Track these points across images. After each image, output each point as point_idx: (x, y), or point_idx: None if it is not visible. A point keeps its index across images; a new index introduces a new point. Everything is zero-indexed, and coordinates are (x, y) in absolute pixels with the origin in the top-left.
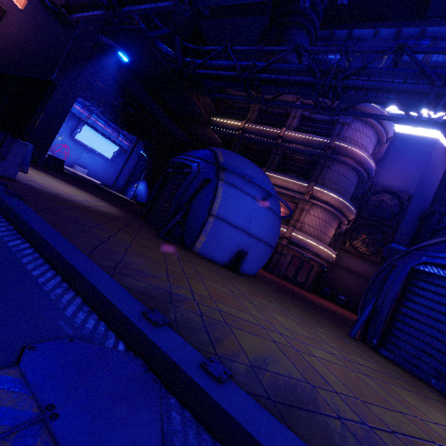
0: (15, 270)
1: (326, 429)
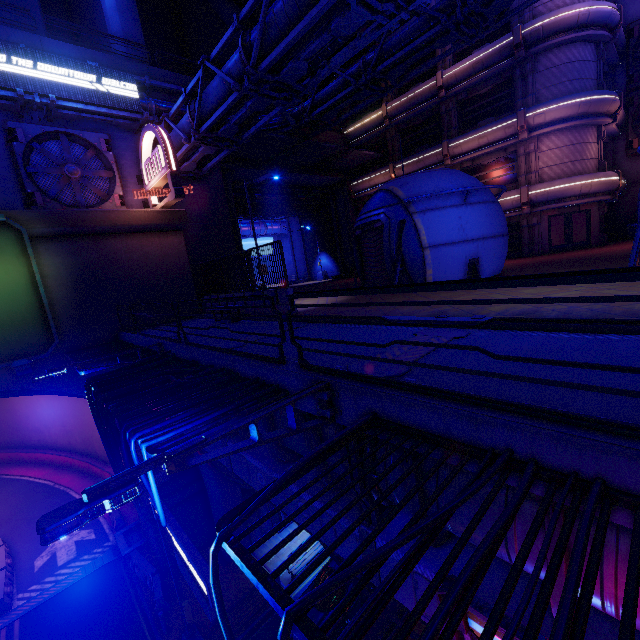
0: (379, 329)
1: (539, 314)
